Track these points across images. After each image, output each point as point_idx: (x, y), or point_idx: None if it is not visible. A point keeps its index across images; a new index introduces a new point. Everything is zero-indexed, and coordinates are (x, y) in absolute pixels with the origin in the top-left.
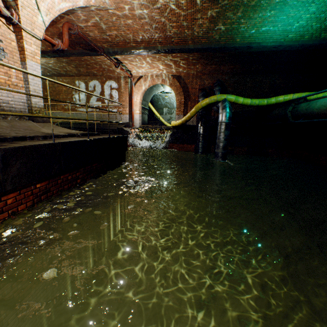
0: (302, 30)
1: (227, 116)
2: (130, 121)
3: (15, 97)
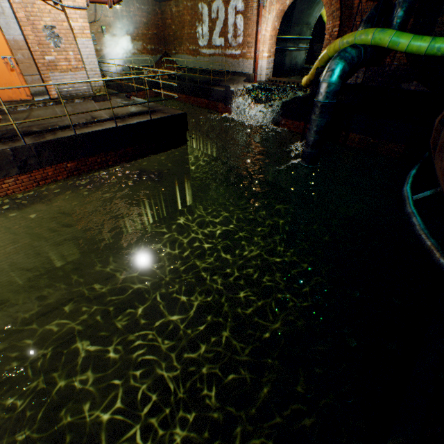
0: None
1: (326, 91)
2: (254, 72)
3: (78, 80)
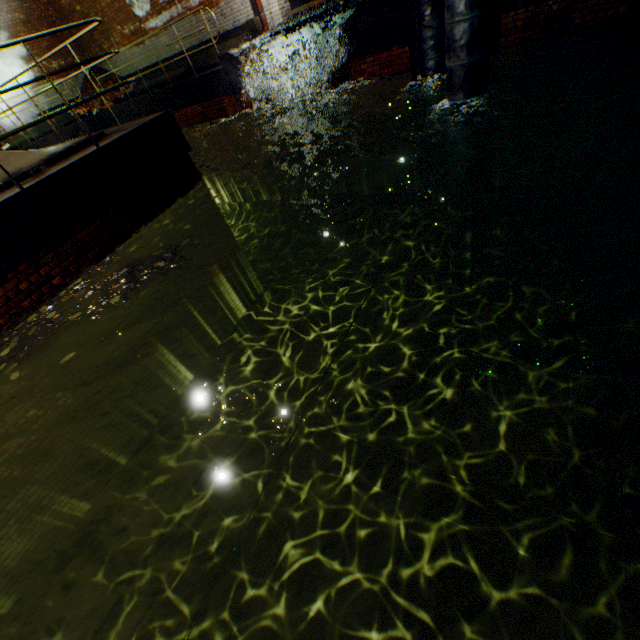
0: None
1: None
2: (256, 15)
3: None
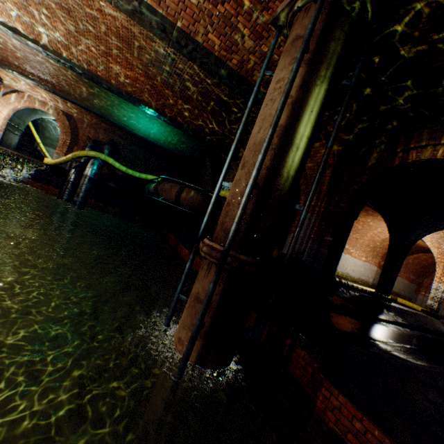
0: (158, 136)
1: (93, 172)
2: None
3: None
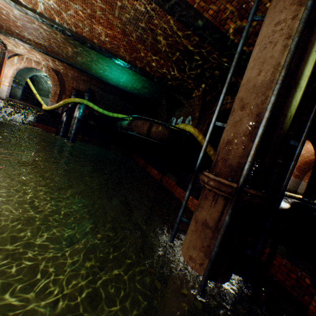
0: (126, 84)
1: (80, 114)
2: None
3: None
